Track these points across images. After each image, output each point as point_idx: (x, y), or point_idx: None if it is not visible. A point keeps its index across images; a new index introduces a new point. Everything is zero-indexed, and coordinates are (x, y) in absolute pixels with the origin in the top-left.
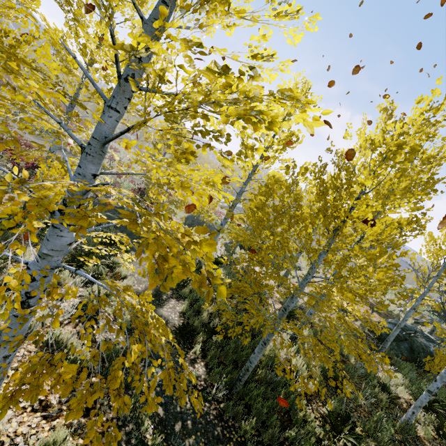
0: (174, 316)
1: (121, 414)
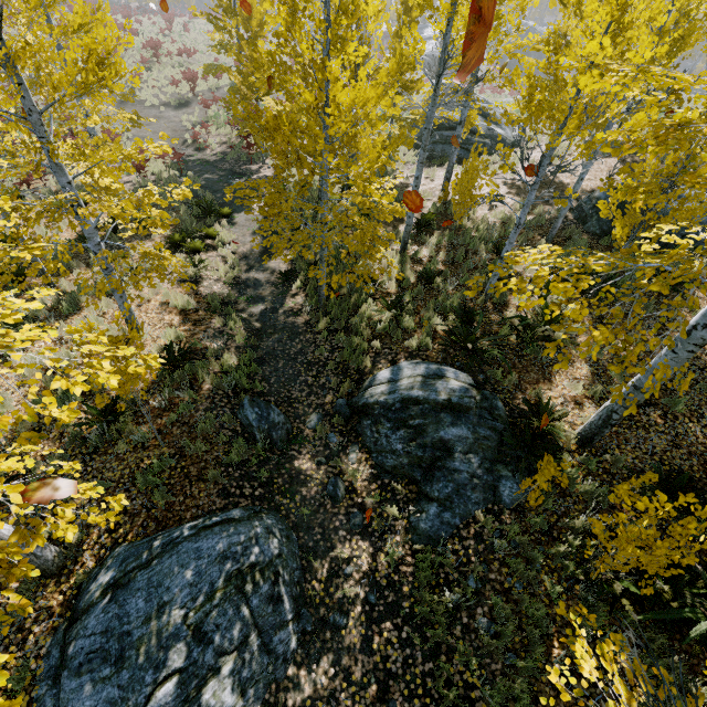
0: (282, 265)
1: (217, 325)
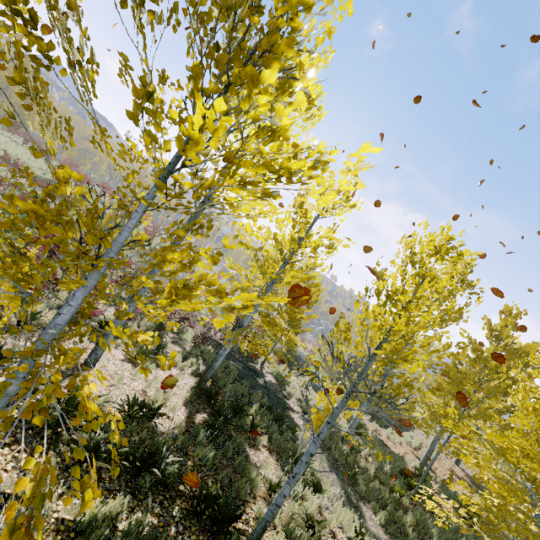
0: (381, 532)
1: None
